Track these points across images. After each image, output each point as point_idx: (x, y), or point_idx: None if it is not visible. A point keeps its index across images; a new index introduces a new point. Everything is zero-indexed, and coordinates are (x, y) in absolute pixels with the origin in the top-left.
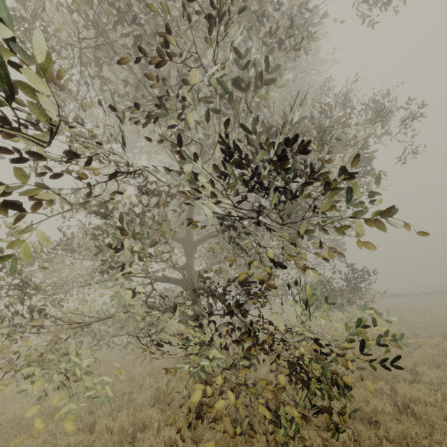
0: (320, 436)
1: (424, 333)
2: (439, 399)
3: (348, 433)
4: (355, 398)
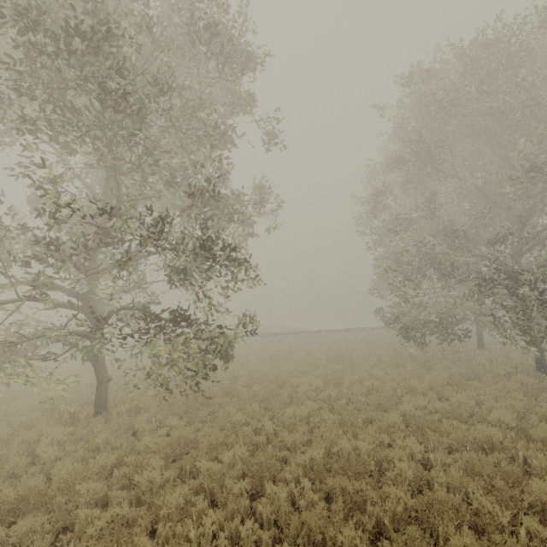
0: None
1: None
2: None
3: None
4: None
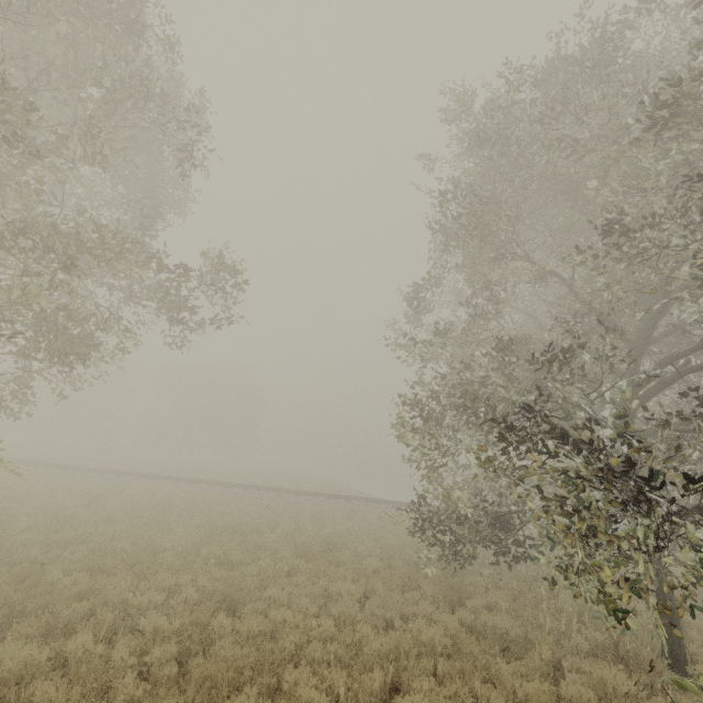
0: None
1: None
2: None
3: None
4: None
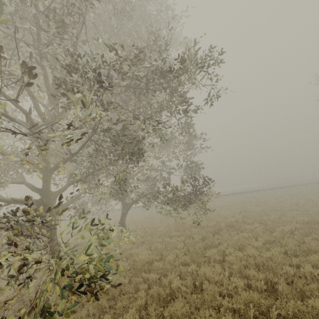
0: (121, 318)
1: (250, 221)
2: (226, 276)
3: (142, 313)
4: (164, 281)
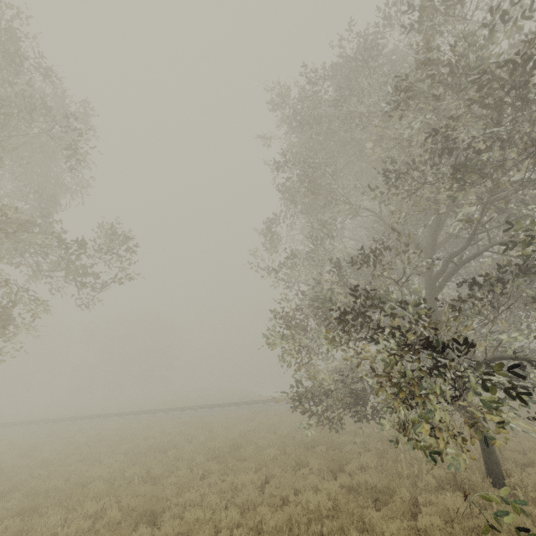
0: None
1: None
2: None
3: None
4: None
